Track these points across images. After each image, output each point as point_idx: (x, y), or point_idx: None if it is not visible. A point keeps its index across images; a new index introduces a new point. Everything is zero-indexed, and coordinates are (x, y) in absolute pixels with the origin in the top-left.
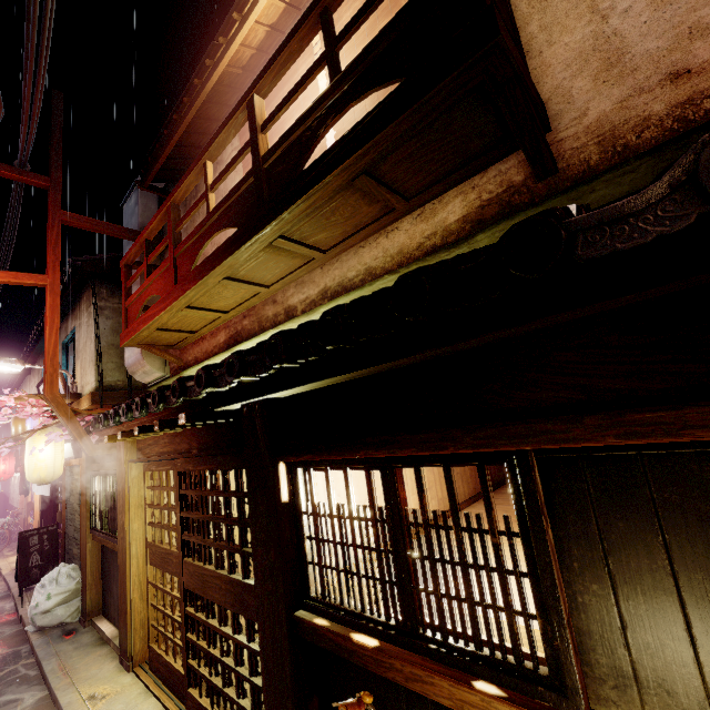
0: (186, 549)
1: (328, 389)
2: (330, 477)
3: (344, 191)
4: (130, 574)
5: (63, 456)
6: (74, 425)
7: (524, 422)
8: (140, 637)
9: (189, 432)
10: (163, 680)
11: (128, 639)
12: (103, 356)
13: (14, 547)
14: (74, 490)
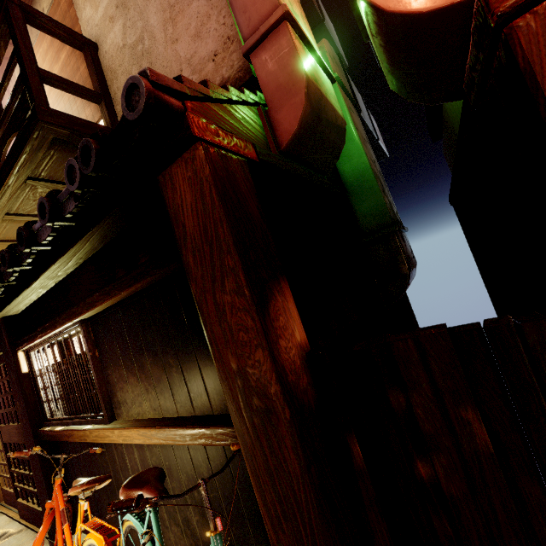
0: (2, 419)
1: (32, 306)
2: (42, 353)
3: (28, 187)
4: None
5: None
6: None
7: (70, 309)
8: None
9: None
10: (11, 504)
11: None
12: None
13: None
14: None
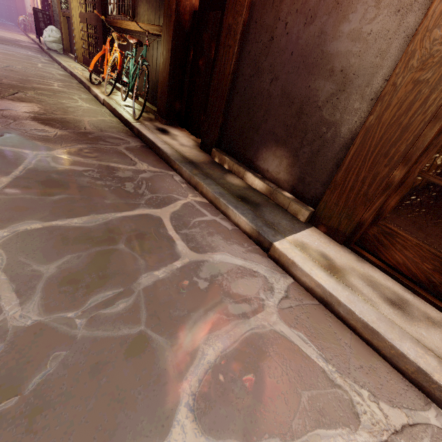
0: (88, 9)
1: None
2: None
3: None
4: (74, 25)
5: None
6: None
7: None
8: (80, 53)
9: None
10: (86, 64)
11: (76, 51)
12: None
13: (34, 34)
14: None
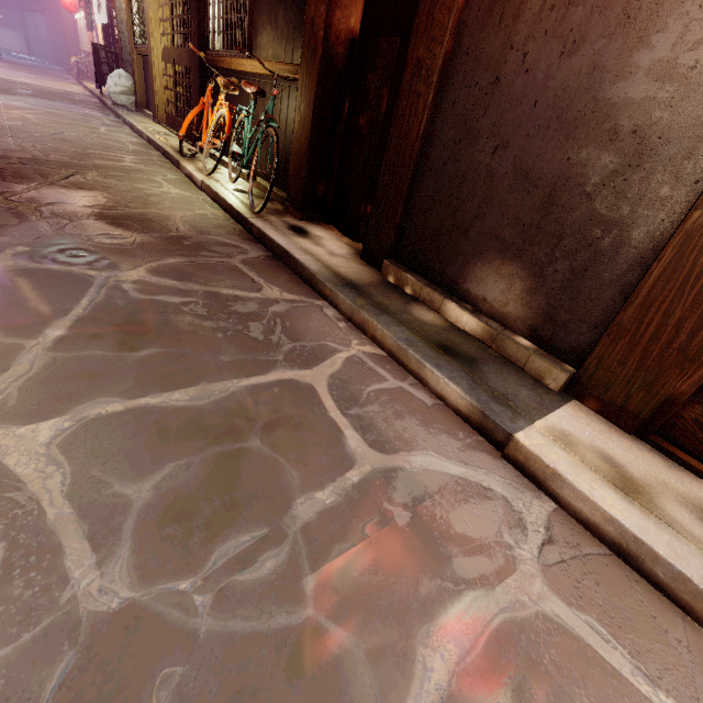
0: (176, 43)
1: None
2: None
3: None
4: (154, 67)
5: None
6: None
7: None
8: (162, 109)
9: None
10: (171, 126)
11: (156, 106)
12: None
13: (92, 82)
14: (123, 19)
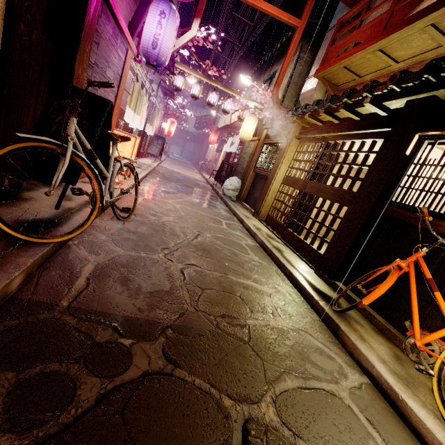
0: (312, 178)
1: None
2: None
3: None
4: (272, 185)
5: (253, 132)
6: (277, 111)
7: None
8: (264, 210)
9: (344, 123)
10: (270, 226)
11: (260, 208)
12: (288, 88)
13: (206, 173)
14: (248, 152)
